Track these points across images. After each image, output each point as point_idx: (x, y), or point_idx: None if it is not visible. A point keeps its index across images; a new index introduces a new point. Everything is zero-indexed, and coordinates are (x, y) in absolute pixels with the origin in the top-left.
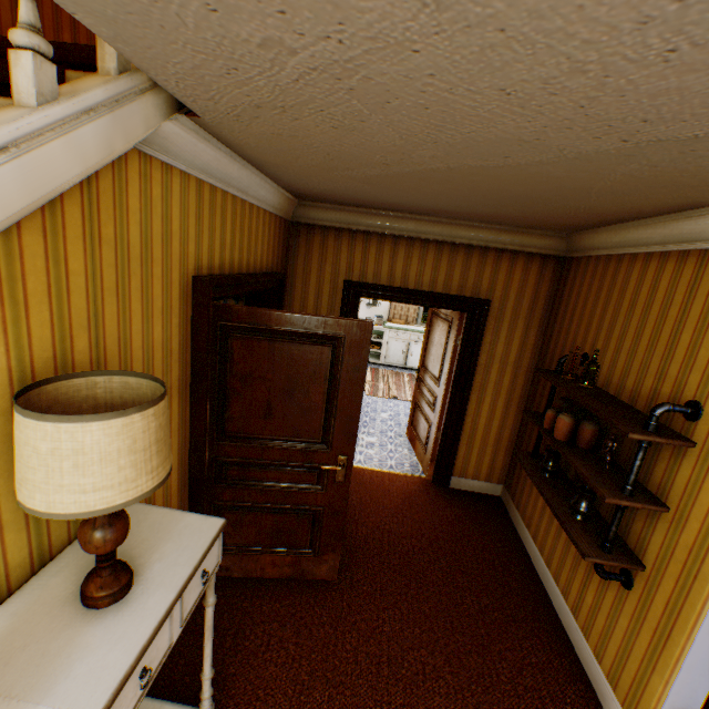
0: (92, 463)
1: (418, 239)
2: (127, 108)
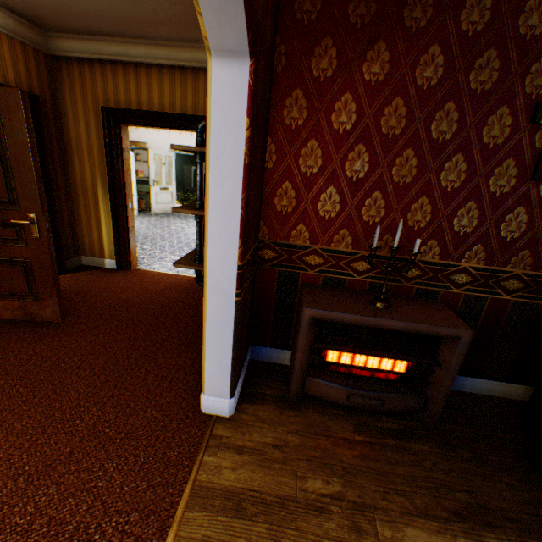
0: None
1: (154, 67)
2: None
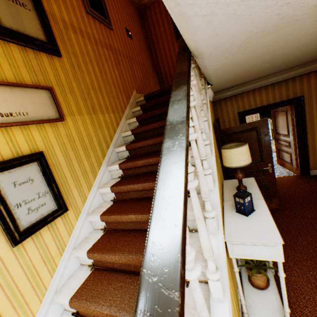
0: (244, 155)
1: (262, 87)
2: (207, 91)
